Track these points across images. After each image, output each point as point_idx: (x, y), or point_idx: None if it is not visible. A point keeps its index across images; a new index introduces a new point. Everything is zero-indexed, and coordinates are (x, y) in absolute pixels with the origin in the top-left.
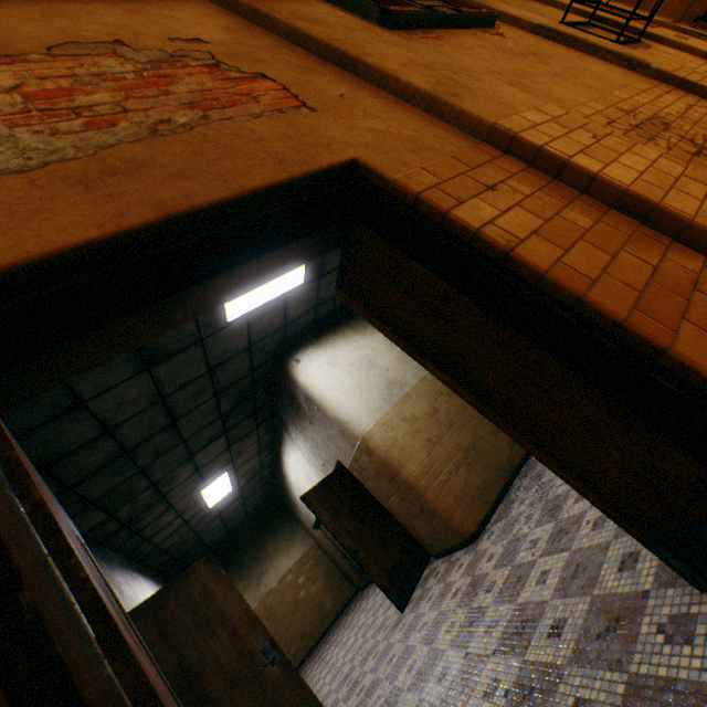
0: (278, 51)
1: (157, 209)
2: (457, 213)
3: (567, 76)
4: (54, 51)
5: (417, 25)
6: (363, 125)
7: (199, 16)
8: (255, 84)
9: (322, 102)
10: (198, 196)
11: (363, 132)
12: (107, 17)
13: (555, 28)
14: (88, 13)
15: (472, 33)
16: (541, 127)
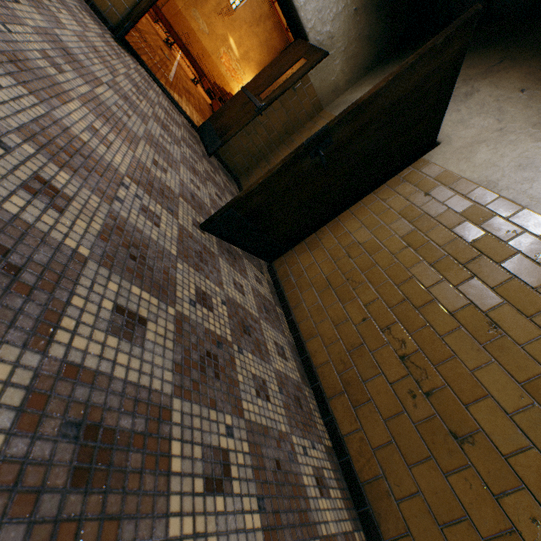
0: None
1: None
2: None
3: None
4: None
5: None
6: None
7: None
8: None
9: None
10: None
11: None
12: None
13: None
14: None
15: None
16: None
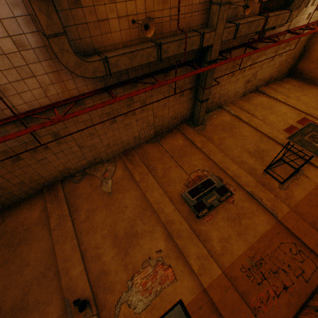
0: (173, 249)
1: (157, 317)
2: (192, 317)
3: (243, 233)
4: (143, 266)
5: (206, 213)
6: (184, 284)
7: (160, 233)
8: (168, 270)
9: (178, 275)
10: (161, 313)
11: (183, 287)
12: (147, 244)
13: (253, 191)
14: (145, 243)
15: (223, 205)
16: (215, 287)
